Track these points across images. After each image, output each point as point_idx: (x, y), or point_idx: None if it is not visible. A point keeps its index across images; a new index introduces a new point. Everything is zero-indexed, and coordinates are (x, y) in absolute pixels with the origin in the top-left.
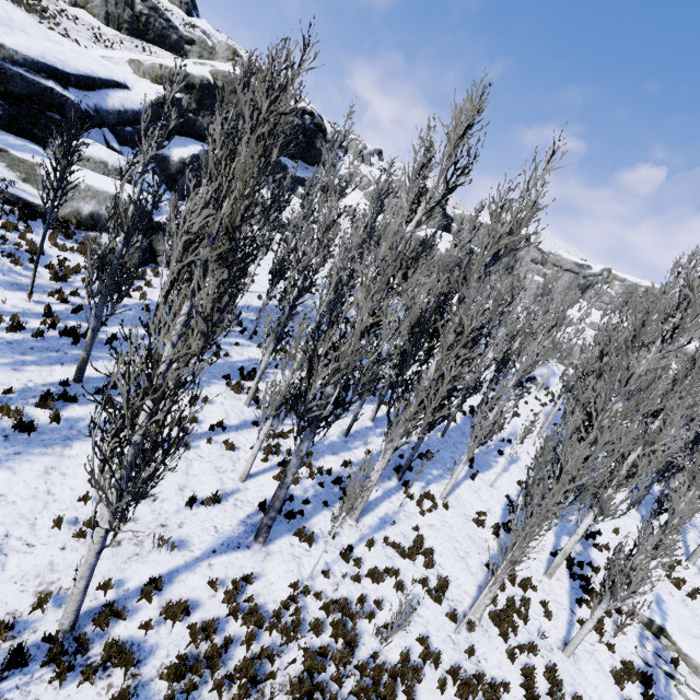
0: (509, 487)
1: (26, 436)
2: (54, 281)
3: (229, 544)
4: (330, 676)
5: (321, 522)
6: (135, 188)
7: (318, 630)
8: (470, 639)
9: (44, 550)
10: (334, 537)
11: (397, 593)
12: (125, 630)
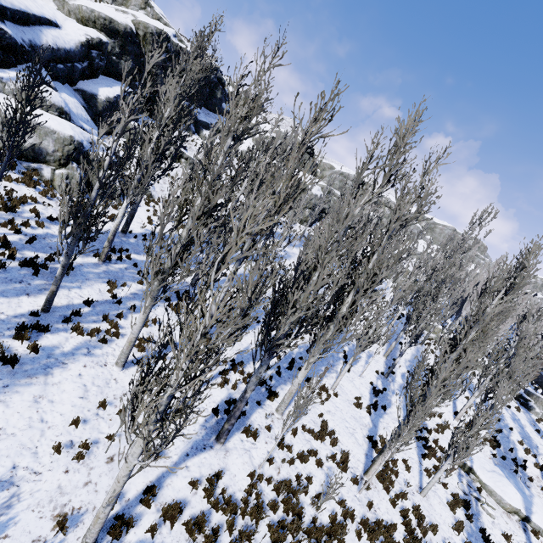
0: (371, 375)
1: (10, 369)
2: (3, 211)
3: (197, 446)
4: (290, 542)
5: (257, 418)
6: (73, 125)
7: (275, 508)
8: (368, 495)
9: (50, 476)
10: (269, 430)
11: (318, 468)
12: (135, 536)
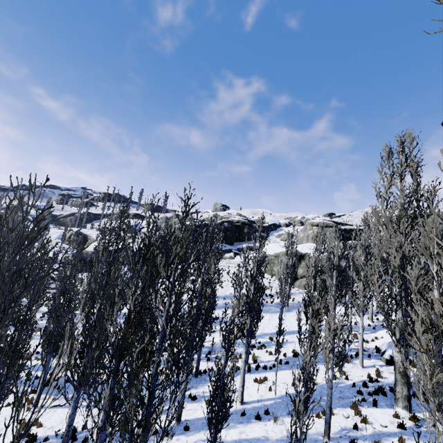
0: None
1: None
2: None
3: None
4: None
5: None
6: None
7: None
8: None
9: None
10: None
11: None
12: None
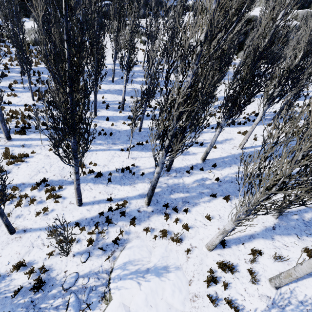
0: (148, 162)
1: None
2: (10, 62)
3: None
4: None
5: None
6: None
7: None
8: None
9: None
10: None
11: None
12: None
